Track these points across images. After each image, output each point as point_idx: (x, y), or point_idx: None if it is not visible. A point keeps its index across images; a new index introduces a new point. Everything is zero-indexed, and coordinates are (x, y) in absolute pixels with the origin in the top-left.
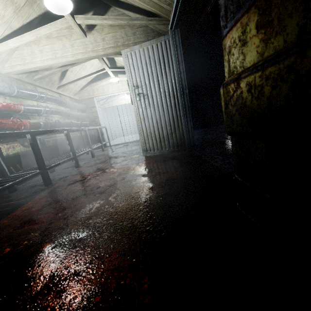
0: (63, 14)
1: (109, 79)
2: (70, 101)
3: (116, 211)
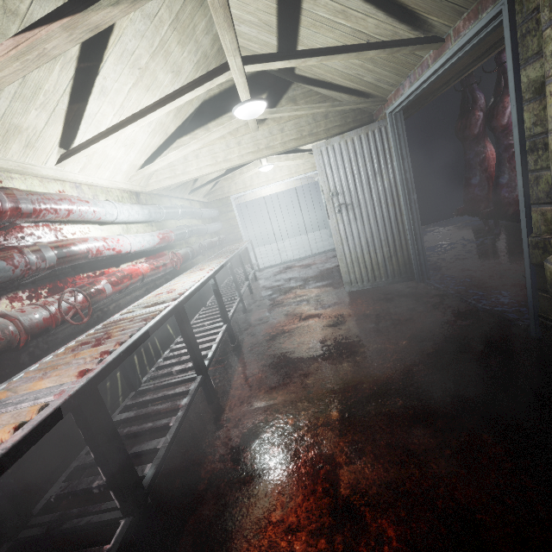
0: (252, 118)
1: (259, 168)
2: (204, 209)
3: (384, 375)
